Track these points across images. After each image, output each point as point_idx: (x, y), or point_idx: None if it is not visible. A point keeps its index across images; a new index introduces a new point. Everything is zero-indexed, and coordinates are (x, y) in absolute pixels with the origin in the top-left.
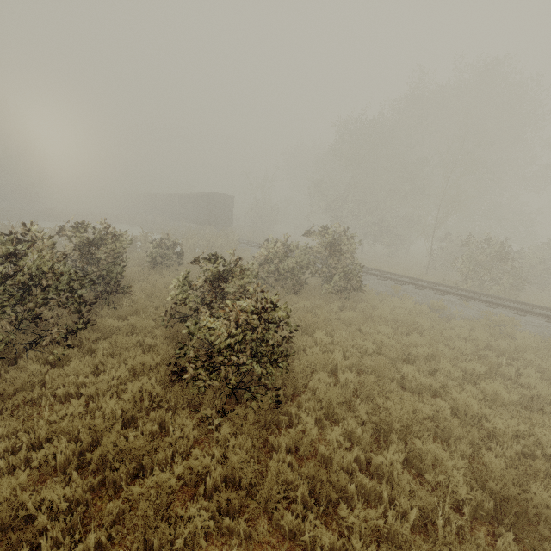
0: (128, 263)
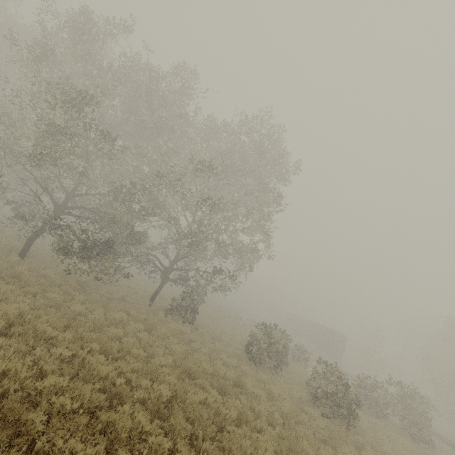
0: None
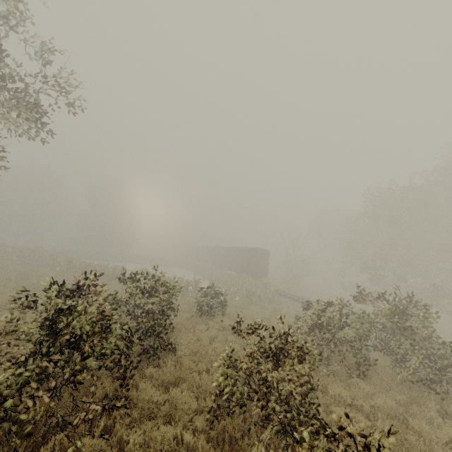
0: (179, 307)
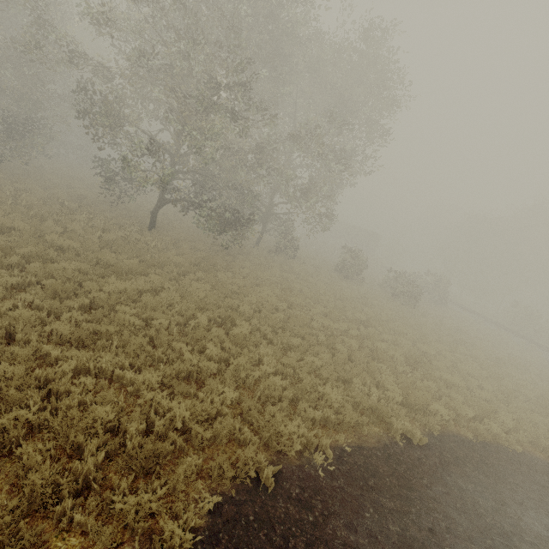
0: None
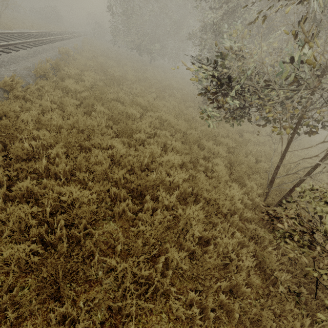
0: None
